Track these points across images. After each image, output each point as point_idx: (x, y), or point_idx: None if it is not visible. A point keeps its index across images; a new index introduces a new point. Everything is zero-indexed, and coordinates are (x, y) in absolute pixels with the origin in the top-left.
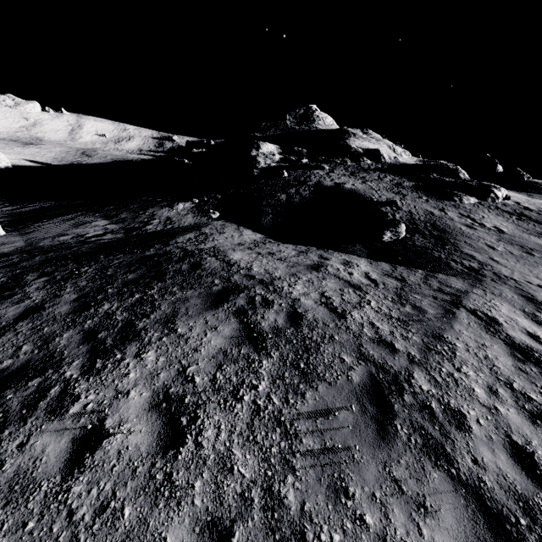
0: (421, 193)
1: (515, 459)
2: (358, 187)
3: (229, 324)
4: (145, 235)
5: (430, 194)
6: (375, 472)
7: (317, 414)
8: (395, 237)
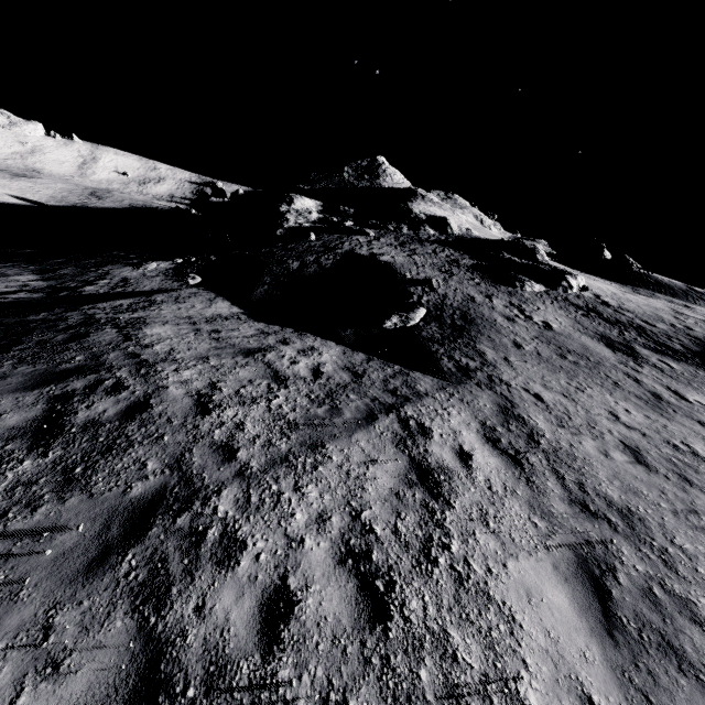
0: (477, 274)
1: (264, 608)
2: (397, 260)
3: (26, 411)
4: (73, 297)
5: (488, 276)
6: (28, 616)
7: (28, 534)
8: (403, 324)
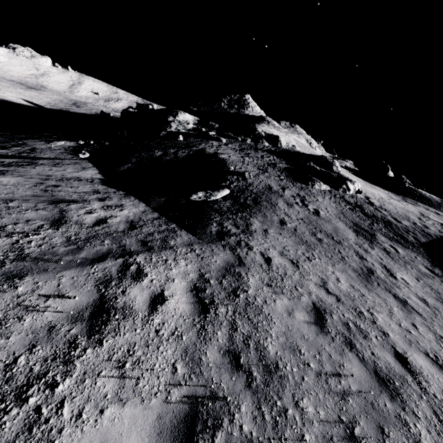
0: (284, 174)
1: None
2: (231, 158)
3: None
4: None
5: (292, 176)
6: None
7: None
8: (205, 198)
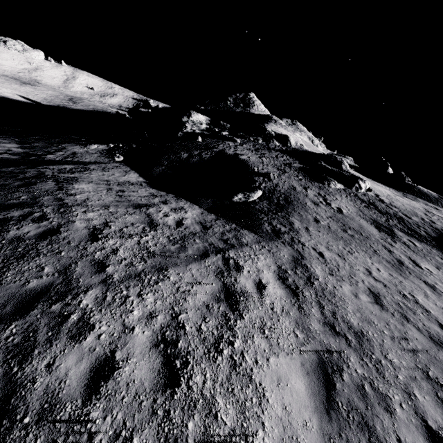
0: (301, 173)
1: (93, 370)
2: (251, 159)
3: None
4: (37, 160)
5: (308, 175)
6: None
7: None
8: (245, 199)
